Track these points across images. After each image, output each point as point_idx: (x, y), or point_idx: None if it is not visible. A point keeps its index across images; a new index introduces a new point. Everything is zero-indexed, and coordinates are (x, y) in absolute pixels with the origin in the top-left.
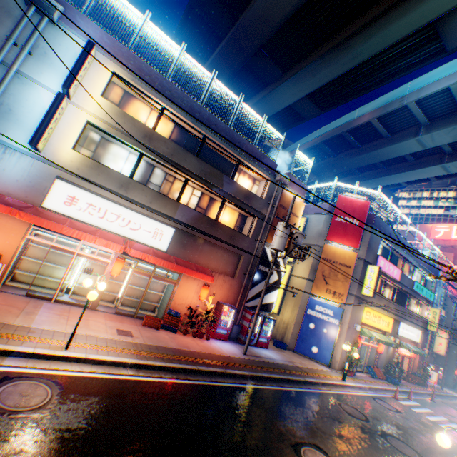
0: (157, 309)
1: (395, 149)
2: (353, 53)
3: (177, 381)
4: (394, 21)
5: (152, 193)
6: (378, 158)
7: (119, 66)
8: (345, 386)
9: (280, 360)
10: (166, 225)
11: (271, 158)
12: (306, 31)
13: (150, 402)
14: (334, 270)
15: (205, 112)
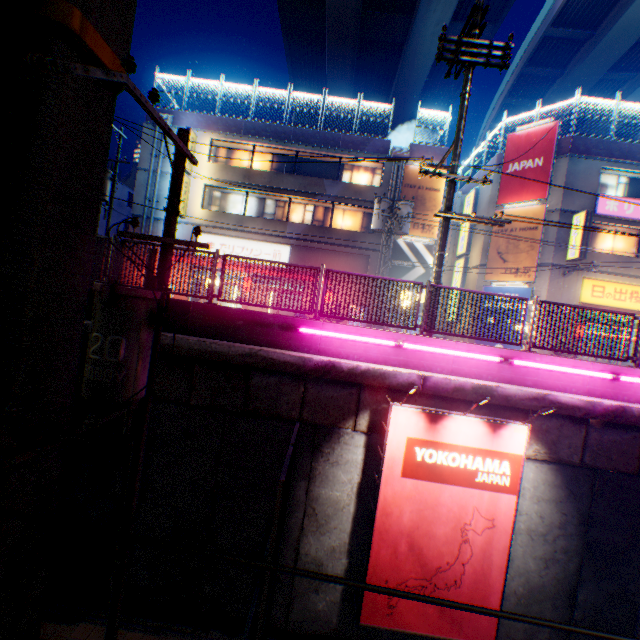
0: None
1: None
2: None
3: None
4: None
5: (262, 221)
6: (632, 33)
7: (213, 133)
8: None
9: None
10: (282, 245)
11: (380, 137)
12: None
13: None
14: (513, 242)
15: (289, 130)
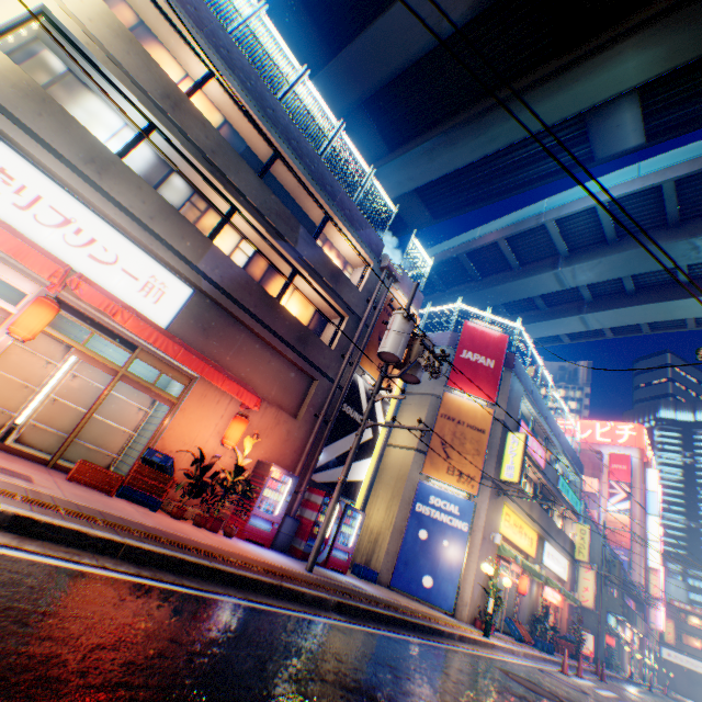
0: (114, 466)
1: (527, 285)
2: (488, 135)
3: (153, 583)
4: (543, 100)
5: (159, 201)
6: (503, 298)
7: None
8: (492, 647)
9: (377, 593)
10: (177, 277)
11: (377, 232)
12: (429, 95)
13: (43, 610)
14: (460, 436)
15: (283, 115)
